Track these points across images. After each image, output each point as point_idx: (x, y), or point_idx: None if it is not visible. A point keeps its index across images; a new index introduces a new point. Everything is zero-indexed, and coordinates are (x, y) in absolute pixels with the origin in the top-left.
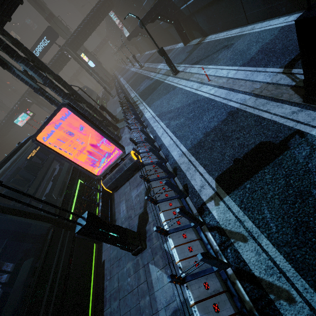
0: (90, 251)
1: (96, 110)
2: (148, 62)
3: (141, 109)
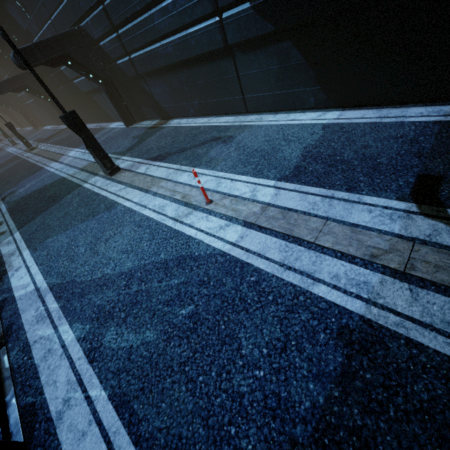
0: None
1: None
2: (47, 143)
3: (3, 255)
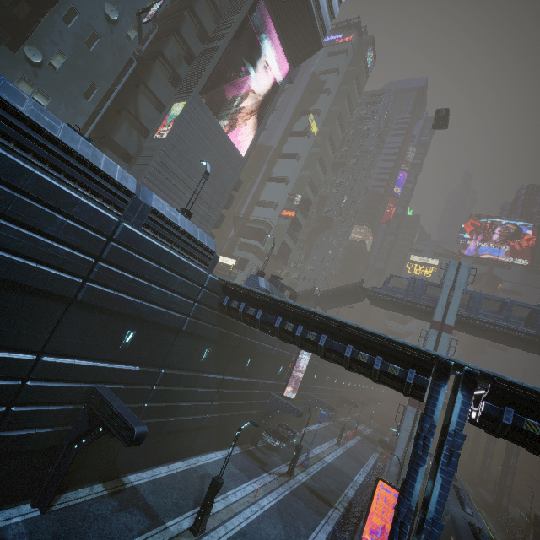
0: None
1: None
2: None
3: None
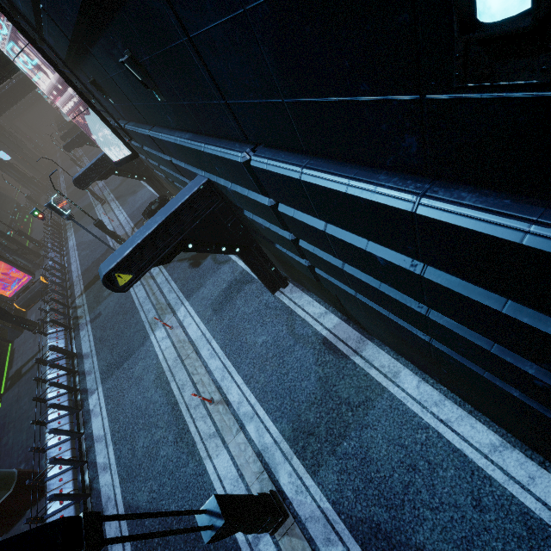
0: (3, 348)
1: (10, 238)
2: None
3: (68, 236)
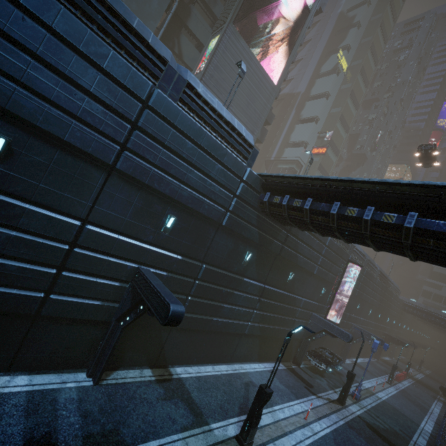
0: None
1: None
2: None
3: None
